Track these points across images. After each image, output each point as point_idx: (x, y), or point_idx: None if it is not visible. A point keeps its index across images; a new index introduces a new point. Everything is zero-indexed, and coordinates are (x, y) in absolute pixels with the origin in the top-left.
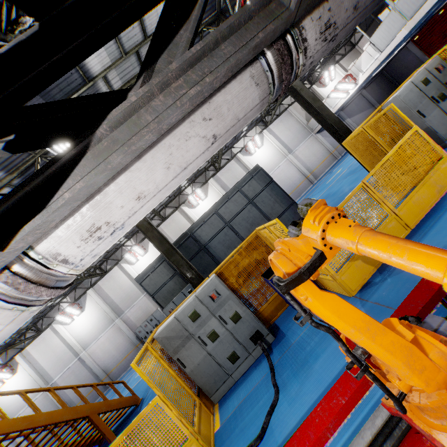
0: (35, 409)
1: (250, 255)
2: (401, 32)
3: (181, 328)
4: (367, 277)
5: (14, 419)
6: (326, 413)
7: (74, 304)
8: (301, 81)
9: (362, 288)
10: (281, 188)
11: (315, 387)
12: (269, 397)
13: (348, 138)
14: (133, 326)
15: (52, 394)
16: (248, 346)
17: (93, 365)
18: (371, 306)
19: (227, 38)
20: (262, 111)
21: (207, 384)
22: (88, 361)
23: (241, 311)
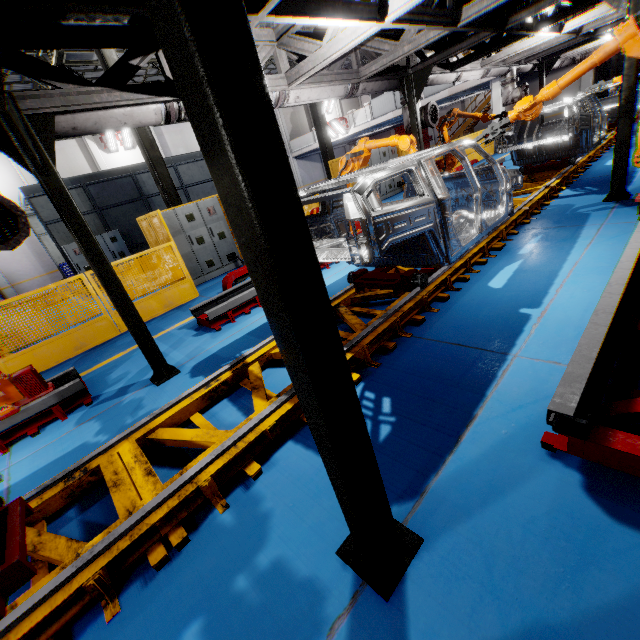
0: None
1: None
2: (390, 114)
3: (177, 222)
4: None
5: None
6: None
7: None
8: None
9: None
10: None
11: None
12: None
13: (334, 159)
14: None
15: None
16: (224, 261)
17: None
18: None
19: (346, 74)
20: None
21: None
22: None
23: (227, 233)
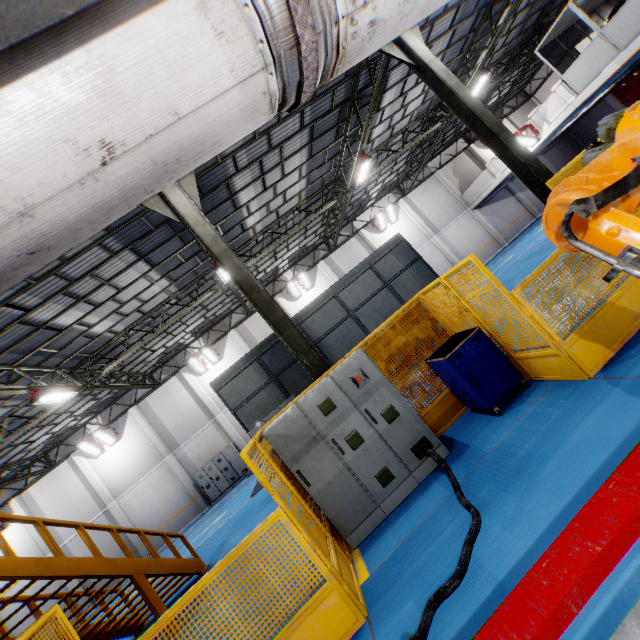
0: (55, 550)
1: (408, 330)
2: (608, 67)
3: (306, 424)
4: (610, 351)
5: (24, 559)
6: (632, 487)
7: (107, 428)
8: (455, 137)
9: (605, 365)
10: (430, 269)
11: (553, 496)
12: (461, 524)
13: (558, 173)
14: (191, 468)
15: (81, 533)
16: (409, 461)
17: (125, 524)
18: (632, 383)
19: None
20: (400, 172)
21: (341, 516)
22: (118, 516)
23: (399, 406)
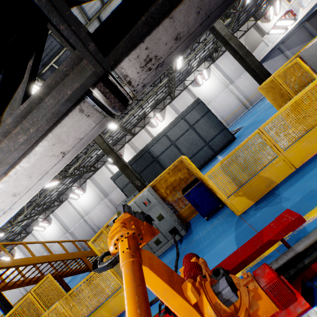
0: (50, 252)
1: (175, 174)
2: None
3: None
4: (251, 203)
5: (38, 257)
6: None
7: (79, 188)
8: (247, 18)
9: (246, 210)
10: (215, 117)
11: None
12: None
13: (262, 84)
14: (115, 204)
15: (60, 244)
16: (168, 236)
17: (92, 224)
18: (246, 227)
19: (49, 93)
20: (210, 49)
21: None
22: (89, 222)
23: (164, 214)
